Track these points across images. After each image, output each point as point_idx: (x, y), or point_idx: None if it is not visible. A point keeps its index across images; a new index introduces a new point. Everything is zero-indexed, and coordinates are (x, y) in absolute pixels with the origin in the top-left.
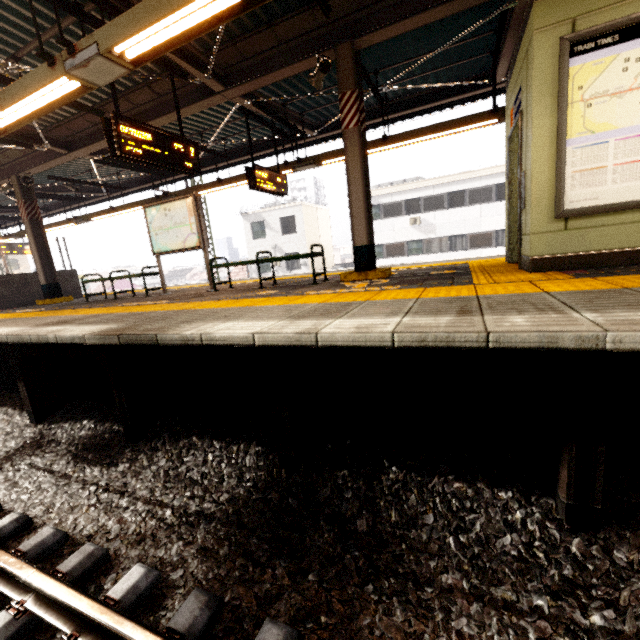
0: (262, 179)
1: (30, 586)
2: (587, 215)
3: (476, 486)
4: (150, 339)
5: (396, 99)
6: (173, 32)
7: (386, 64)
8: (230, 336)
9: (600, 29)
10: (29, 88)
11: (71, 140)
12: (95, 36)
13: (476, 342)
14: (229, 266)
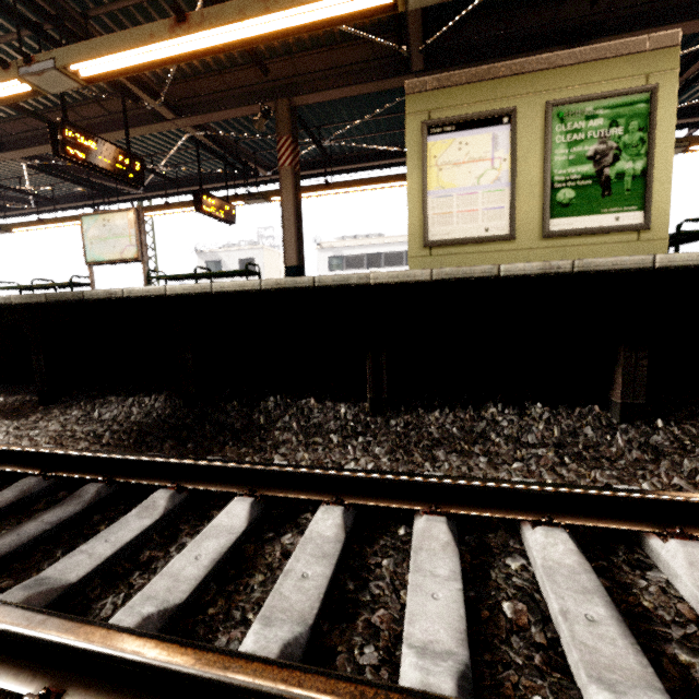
0: (209, 204)
1: None
2: (443, 246)
3: (325, 403)
4: (77, 295)
5: (343, 154)
6: (125, 64)
7: (328, 123)
8: (147, 289)
9: (444, 121)
10: None
11: (3, 141)
12: (53, 54)
13: (308, 283)
14: (167, 278)
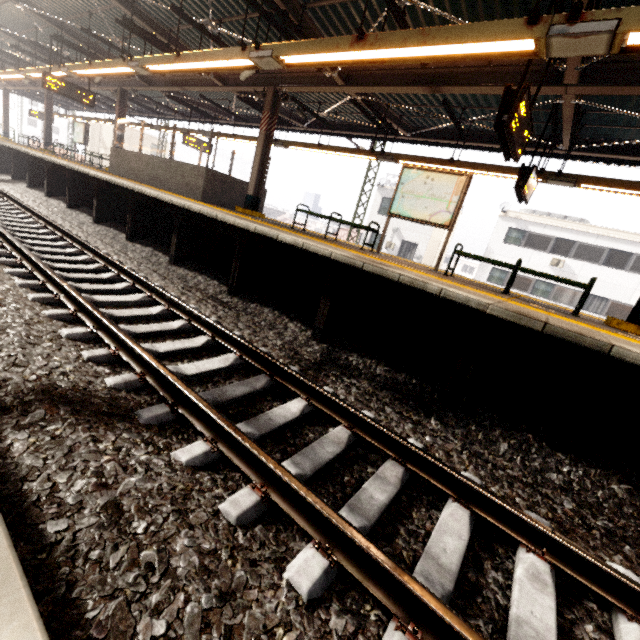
0: (529, 182)
1: (564, 546)
2: None
3: None
4: (598, 345)
5: None
6: None
7: None
8: None
9: None
10: (479, 36)
11: (352, 74)
12: (623, 12)
13: None
14: (478, 259)
